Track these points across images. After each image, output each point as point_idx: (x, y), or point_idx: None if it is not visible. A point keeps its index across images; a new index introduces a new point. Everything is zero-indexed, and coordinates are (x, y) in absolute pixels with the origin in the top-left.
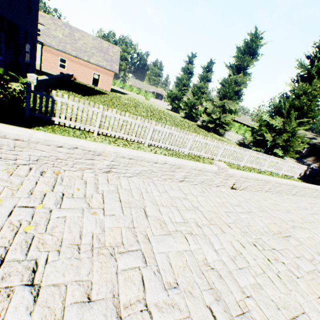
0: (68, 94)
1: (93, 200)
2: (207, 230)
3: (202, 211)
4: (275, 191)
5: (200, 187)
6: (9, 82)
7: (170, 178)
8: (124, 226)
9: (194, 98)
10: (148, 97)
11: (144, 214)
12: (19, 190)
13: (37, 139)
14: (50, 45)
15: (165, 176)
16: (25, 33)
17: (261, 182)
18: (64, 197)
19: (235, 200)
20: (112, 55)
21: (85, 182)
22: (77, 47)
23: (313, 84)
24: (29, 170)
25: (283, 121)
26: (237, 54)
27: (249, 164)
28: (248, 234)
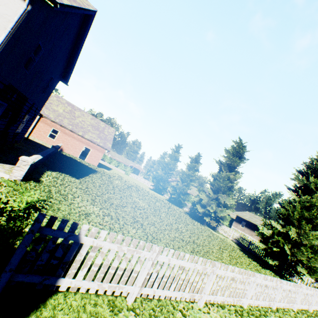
0: (61, 178)
1: None
2: None
3: None
4: None
5: None
6: None
7: None
8: None
9: (182, 184)
10: (128, 172)
11: None
12: None
13: None
14: (47, 116)
15: None
16: (31, 106)
17: None
18: None
19: None
20: (107, 134)
21: None
22: (75, 122)
23: (315, 197)
24: None
25: (296, 231)
26: (229, 155)
27: (300, 304)
28: None
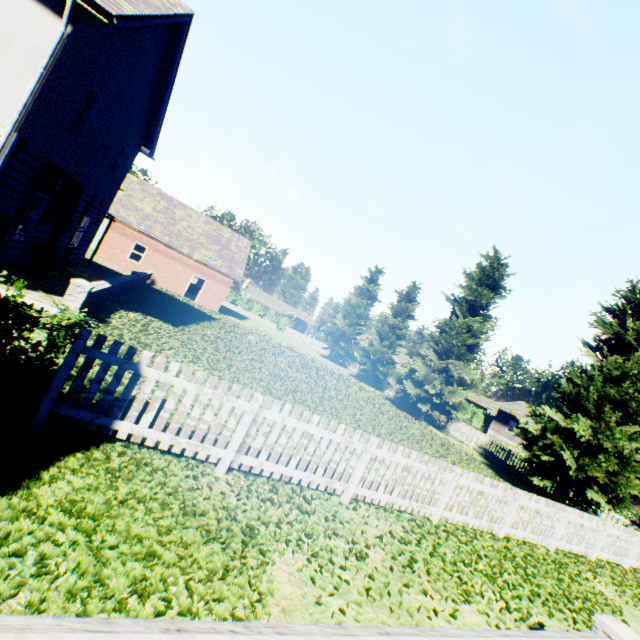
0: (144, 322)
1: None
2: None
3: None
4: None
5: None
6: (29, 323)
7: None
8: None
9: (381, 344)
10: (282, 326)
11: None
12: None
13: None
14: (124, 220)
15: None
16: (91, 200)
17: None
18: None
19: None
20: (235, 251)
21: None
22: (175, 231)
23: (635, 359)
24: None
25: (591, 425)
26: (469, 284)
27: (566, 542)
28: None
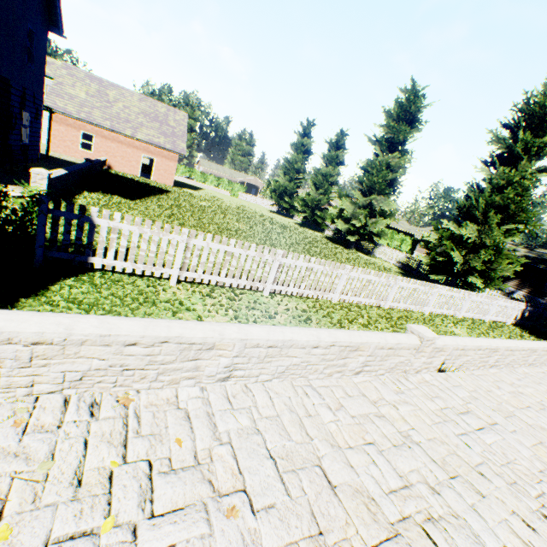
0: (105, 200)
1: (217, 467)
2: (453, 499)
3: (421, 444)
4: (503, 364)
5: (390, 378)
6: (3, 196)
7: (338, 370)
8: (302, 536)
9: (317, 193)
10: (235, 192)
11: (327, 483)
12: (50, 479)
13: (83, 335)
14: (64, 111)
15: (330, 369)
16: (22, 94)
17: (484, 352)
18: (154, 476)
19: (457, 399)
20: (174, 126)
21: (186, 415)
22: (113, 114)
23: (520, 168)
24: (63, 405)
25: (478, 229)
26: (388, 122)
27: (438, 309)
28: (520, 488)
